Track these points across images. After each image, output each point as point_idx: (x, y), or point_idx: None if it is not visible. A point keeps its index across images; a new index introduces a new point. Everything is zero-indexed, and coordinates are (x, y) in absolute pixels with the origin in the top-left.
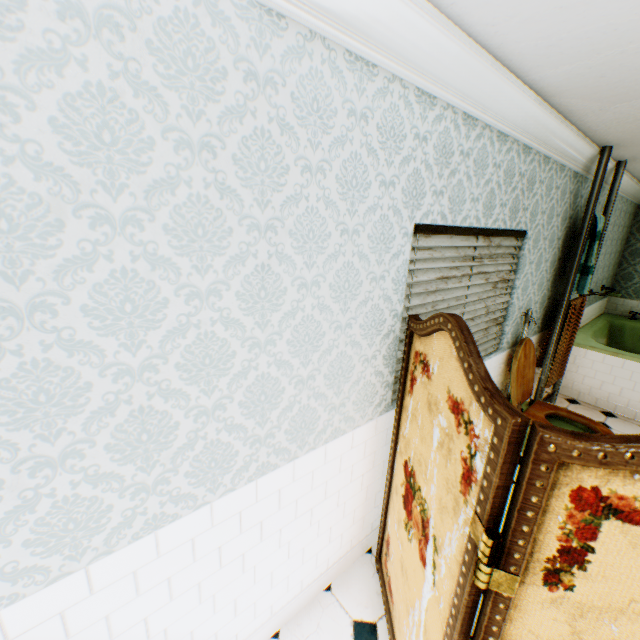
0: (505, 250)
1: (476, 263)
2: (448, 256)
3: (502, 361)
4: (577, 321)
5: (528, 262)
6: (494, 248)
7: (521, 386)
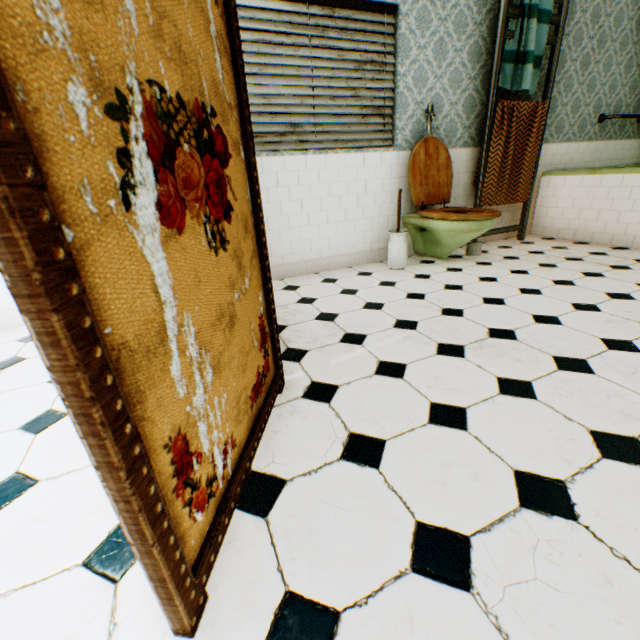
0: (367, 27)
1: (315, 34)
2: (264, 19)
3: (405, 163)
4: (530, 132)
5: (416, 47)
6: (346, 23)
7: (424, 187)
